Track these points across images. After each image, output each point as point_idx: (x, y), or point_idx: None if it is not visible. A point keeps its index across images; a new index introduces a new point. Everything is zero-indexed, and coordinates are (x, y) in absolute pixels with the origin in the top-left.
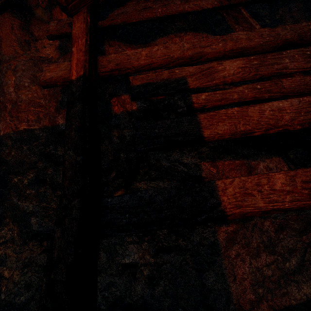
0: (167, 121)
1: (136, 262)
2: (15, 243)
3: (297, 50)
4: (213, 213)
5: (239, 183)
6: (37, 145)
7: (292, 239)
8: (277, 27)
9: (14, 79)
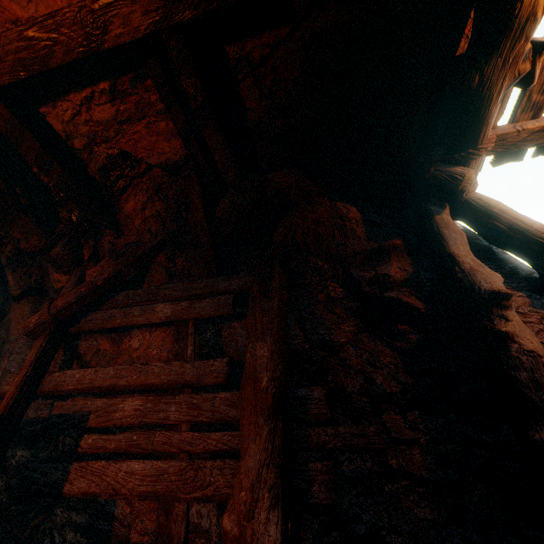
0: (50, 465)
1: None
2: None
3: (189, 396)
4: None
5: None
6: None
7: None
8: (189, 363)
9: (7, 363)
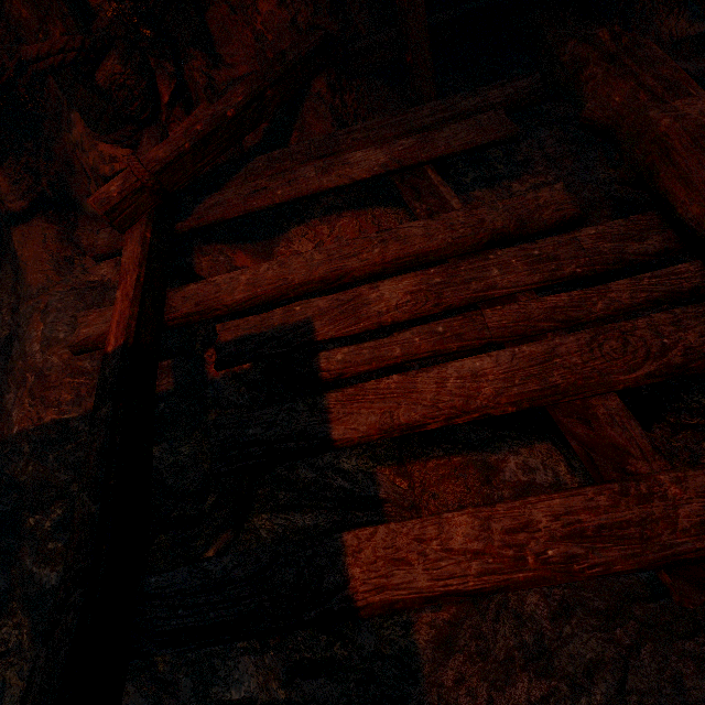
0: (271, 410)
1: (252, 698)
2: (23, 655)
3: (516, 249)
4: (332, 603)
5: (385, 538)
6: (73, 450)
7: (592, 636)
8: (481, 207)
9: (43, 328)
